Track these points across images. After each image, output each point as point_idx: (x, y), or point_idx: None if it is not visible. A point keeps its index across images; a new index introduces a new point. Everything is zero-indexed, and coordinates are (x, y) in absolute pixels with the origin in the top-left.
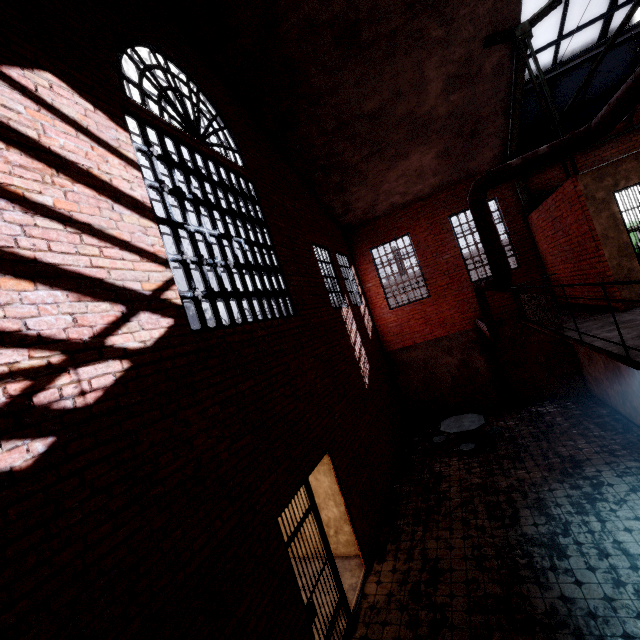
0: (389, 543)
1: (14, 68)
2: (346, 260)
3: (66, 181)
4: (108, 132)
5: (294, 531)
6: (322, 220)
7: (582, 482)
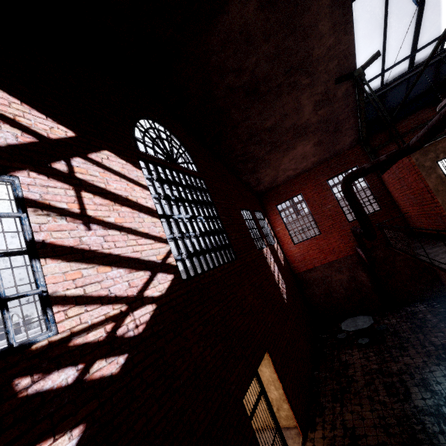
0: (317, 416)
1: (93, 153)
2: (261, 214)
3: (118, 206)
4: (133, 173)
5: (253, 408)
6: (244, 192)
7: None
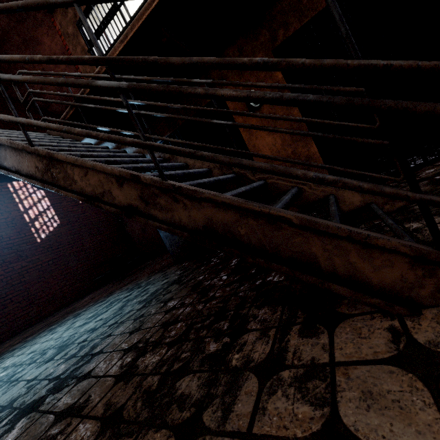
0: None
1: None
2: None
3: None
4: None
5: None
6: (6, 112)
7: (101, 300)
